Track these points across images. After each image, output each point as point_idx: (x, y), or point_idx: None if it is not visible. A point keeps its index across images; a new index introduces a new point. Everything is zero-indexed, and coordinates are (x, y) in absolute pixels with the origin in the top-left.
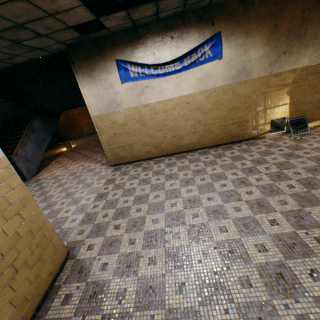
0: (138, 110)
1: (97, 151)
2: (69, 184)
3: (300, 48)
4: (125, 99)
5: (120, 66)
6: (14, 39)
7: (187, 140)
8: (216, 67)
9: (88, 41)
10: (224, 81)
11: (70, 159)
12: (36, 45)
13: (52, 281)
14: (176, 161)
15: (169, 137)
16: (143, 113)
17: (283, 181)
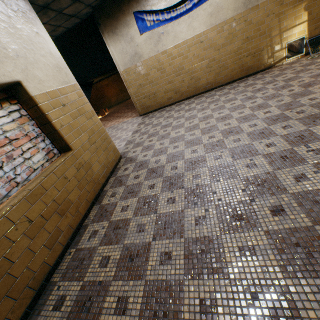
0: (157, 58)
1: (127, 111)
2: (110, 132)
3: None
4: (145, 50)
5: (137, 18)
6: (58, 9)
7: (203, 81)
8: None
9: (109, 0)
10: (235, 10)
11: (106, 121)
12: (71, 13)
13: (115, 165)
14: (195, 100)
15: (187, 80)
16: (161, 61)
17: (285, 89)
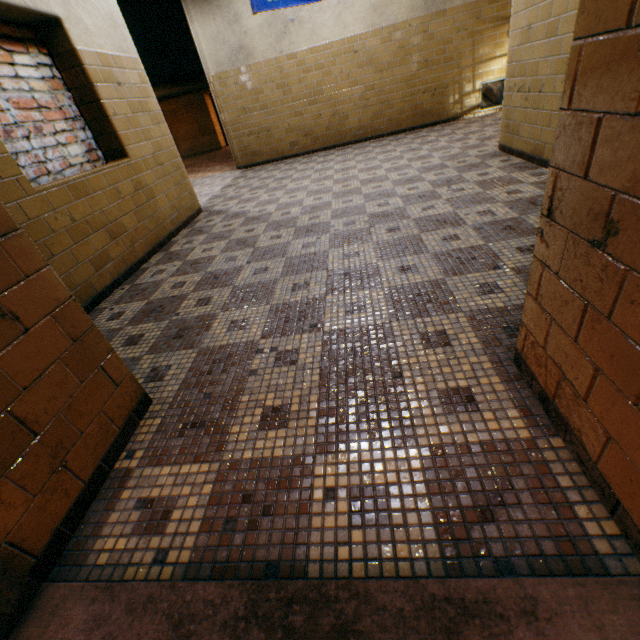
0: (279, 65)
1: (213, 165)
2: None
3: None
4: (258, 45)
5: None
6: None
7: (354, 122)
8: None
9: None
10: (412, 10)
11: None
12: None
13: (191, 216)
14: (336, 152)
15: (326, 116)
16: (286, 71)
17: (460, 142)
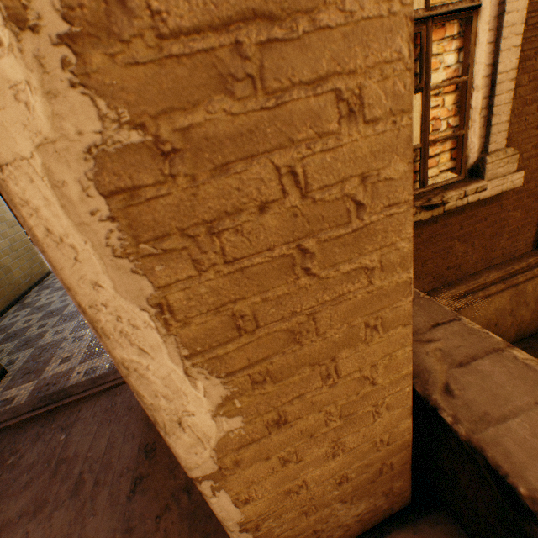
0: None
1: None
2: None
3: None
4: None
5: None
6: None
7: None
8: None
9: None
10: None
11: None
12: None
13: (42, 277)
14: None
15: None
16: None
17: None
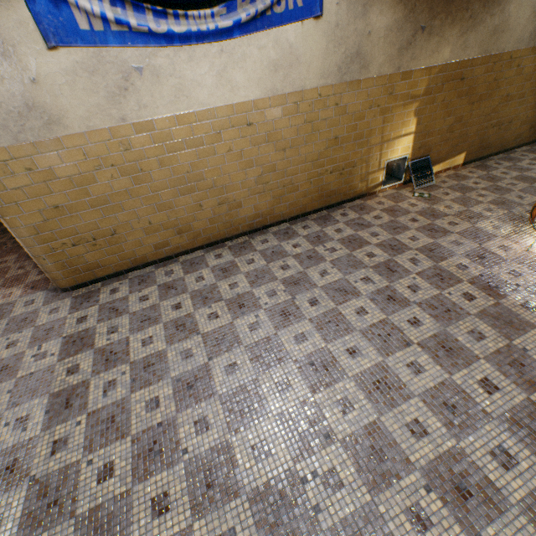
0: (121, 138)
1: None
2: None
3: (445, 24)
4: (71, 104)
5: None
6: None
7: (248, 210)
8: (308, 39)
9: None
10: (323, 76)
11: None
12: None
13: None
14: (236, 260)
15: (209, 205)
16: (136, 148)
17: (452, 286)
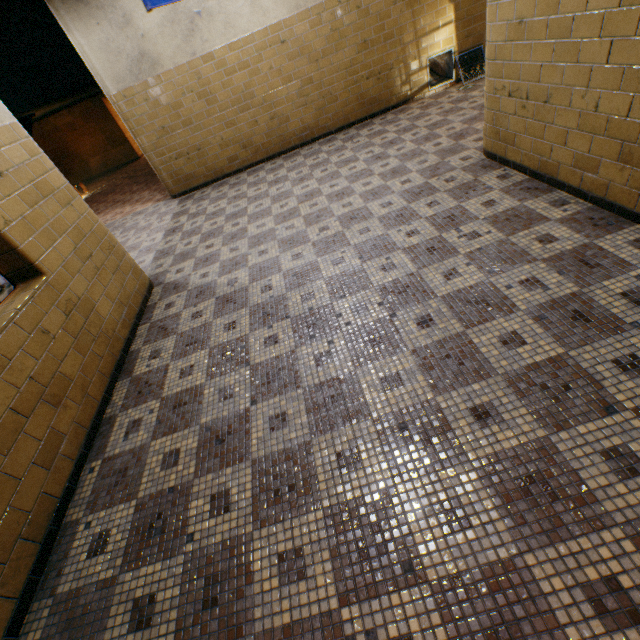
0: (195, 70)
1: (138, 189)
2: None
3: None
4: (163, 49)
5: None
6: None
7: (296, 124)
8: None
9: None
10: None
11: None
12: None
13: (143, 301)
14: (284, 163)
15: (263, 121)
16: (205, 76)
17: (430, 142)
